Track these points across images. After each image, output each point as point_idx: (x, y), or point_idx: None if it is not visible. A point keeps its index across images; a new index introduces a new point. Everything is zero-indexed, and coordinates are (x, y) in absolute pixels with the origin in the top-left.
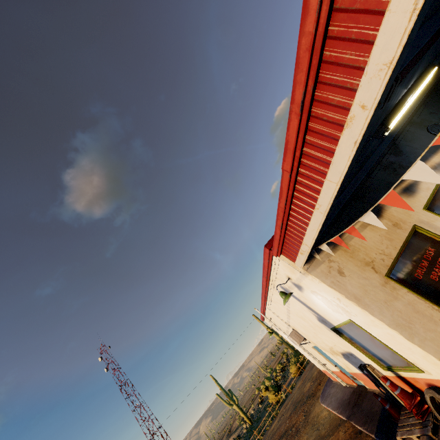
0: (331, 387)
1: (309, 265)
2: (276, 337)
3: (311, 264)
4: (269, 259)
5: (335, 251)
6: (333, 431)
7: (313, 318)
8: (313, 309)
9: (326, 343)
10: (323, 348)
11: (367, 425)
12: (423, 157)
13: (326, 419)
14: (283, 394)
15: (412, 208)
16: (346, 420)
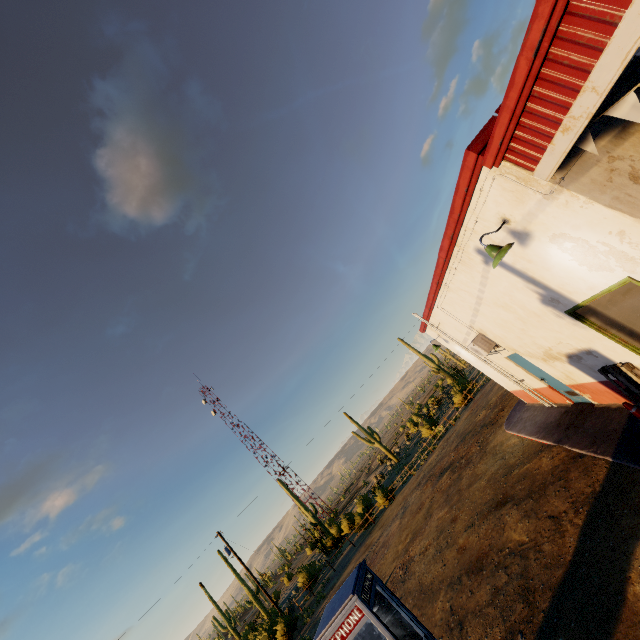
0: (524, 411)
1: (565, 172)
2: (430, 364)
3: (569, 170)
4: (470, 185)
5: (626, 138)
6: (530, 458)
7: (531, 300)
8: (540, 279)
9: (541, 343)
10: (529, 355)
11: (595, 447)
12: None
13: (517, 446)
14: (442, 428)
15: None
16: (553, 445)
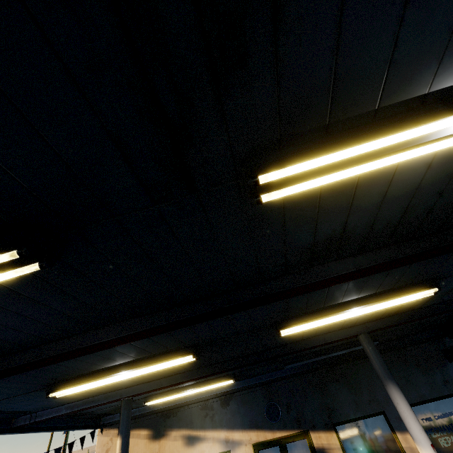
0: None
1: (103, 430)
2: None
3: (104, 431)
4: None
5: None
6: None
7: None
8: None
9: None
10: None
11: None
12: (233, 425)
13: None
14: None
15: None
16: None
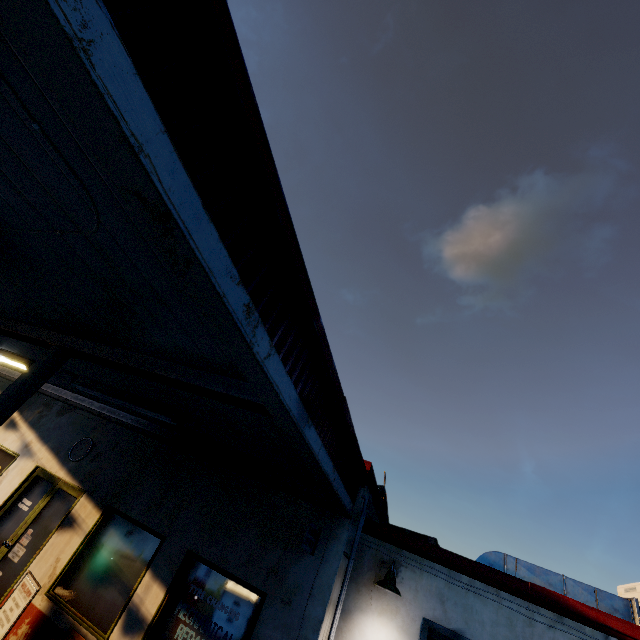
0: None
1: None
2: None
3: None
4: None
5: None
6: None
7: None
8: None
9: None
10: None
11: None
12: (45, 435)
13: None
14: None
15: None
16: None
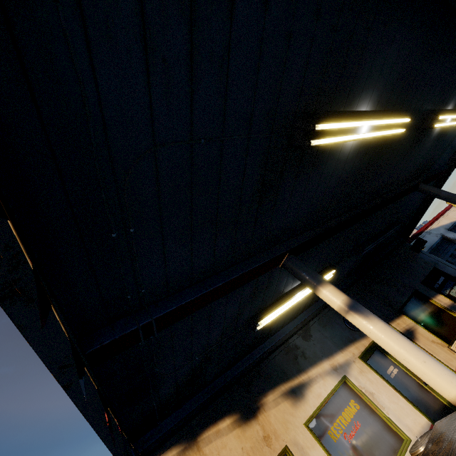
0: None
1: None
2: None
3: None
4: None
5: None
6: None
7: None
8: None
9: None
10: None
11: None
12: (329, 351)
13: None
14: None
15: (294, 418)
16: None
